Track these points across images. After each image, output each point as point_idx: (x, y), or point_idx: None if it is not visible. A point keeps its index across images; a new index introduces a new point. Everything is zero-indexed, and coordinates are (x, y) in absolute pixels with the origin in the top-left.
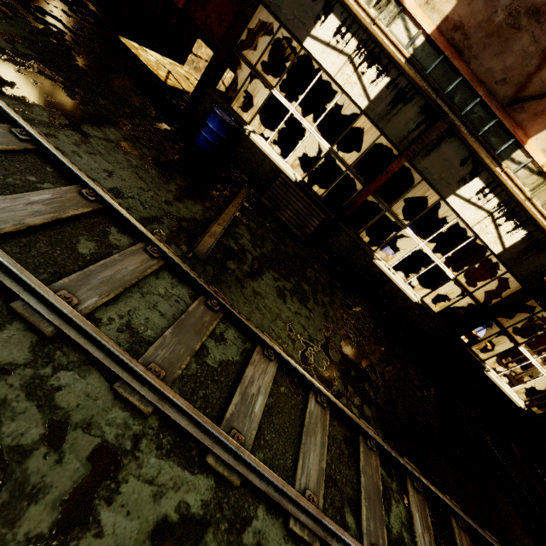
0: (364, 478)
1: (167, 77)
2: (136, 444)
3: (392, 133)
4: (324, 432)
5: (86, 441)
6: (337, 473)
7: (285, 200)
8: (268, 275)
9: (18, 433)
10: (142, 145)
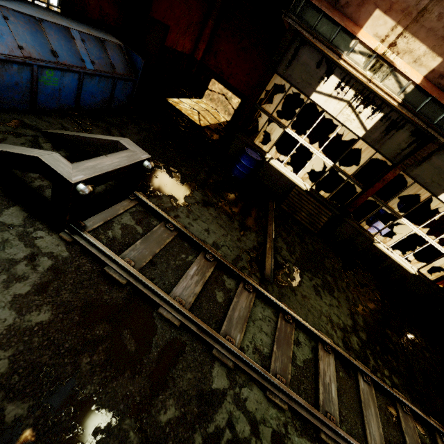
0: (408, 437)
1: (199, 118)
2: (286, 429)
3: (387, 152)
4: (374, 404)
5: (266, 431)
6: (389, 435)
7: (299, 205)
8: (305, 278)
9: (242, 430)
10: (211, 195)
